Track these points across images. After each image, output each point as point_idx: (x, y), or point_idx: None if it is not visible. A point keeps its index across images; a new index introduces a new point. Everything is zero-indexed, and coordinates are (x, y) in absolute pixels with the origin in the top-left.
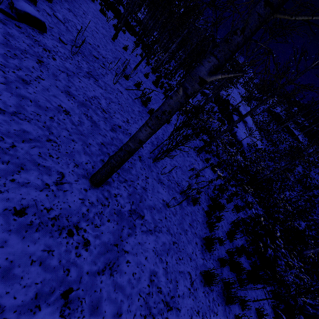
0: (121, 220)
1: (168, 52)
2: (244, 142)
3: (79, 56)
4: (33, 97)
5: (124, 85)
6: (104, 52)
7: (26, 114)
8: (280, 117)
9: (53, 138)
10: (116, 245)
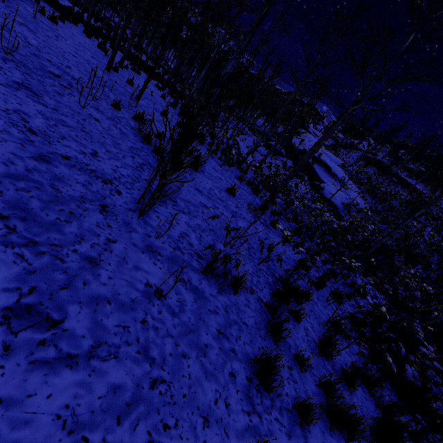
0: None
1: (196, 82)
2: (338, 202)
3: (8, 63)
4: None
5: (108, 114)
6: (79, 75)
7: None
8: (384, 165)
9: None
10: None
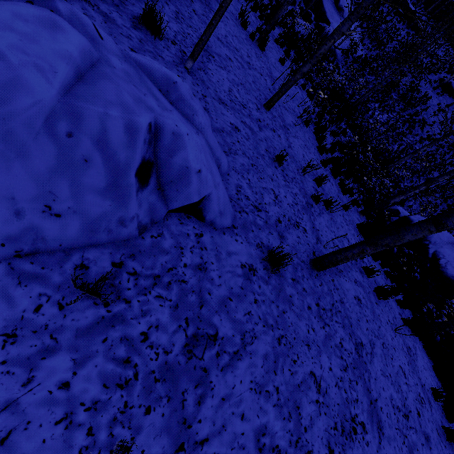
0: (283, 129)
1: None
2: (338, 51)
3: None
4: (218, 53)
5: None
6: None
7: (226, 67)
8: None
9: (241, 82)
10: (287, 140)
